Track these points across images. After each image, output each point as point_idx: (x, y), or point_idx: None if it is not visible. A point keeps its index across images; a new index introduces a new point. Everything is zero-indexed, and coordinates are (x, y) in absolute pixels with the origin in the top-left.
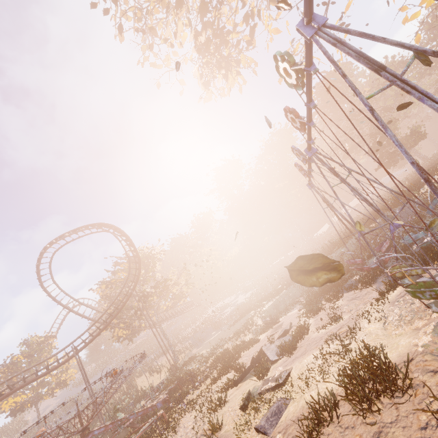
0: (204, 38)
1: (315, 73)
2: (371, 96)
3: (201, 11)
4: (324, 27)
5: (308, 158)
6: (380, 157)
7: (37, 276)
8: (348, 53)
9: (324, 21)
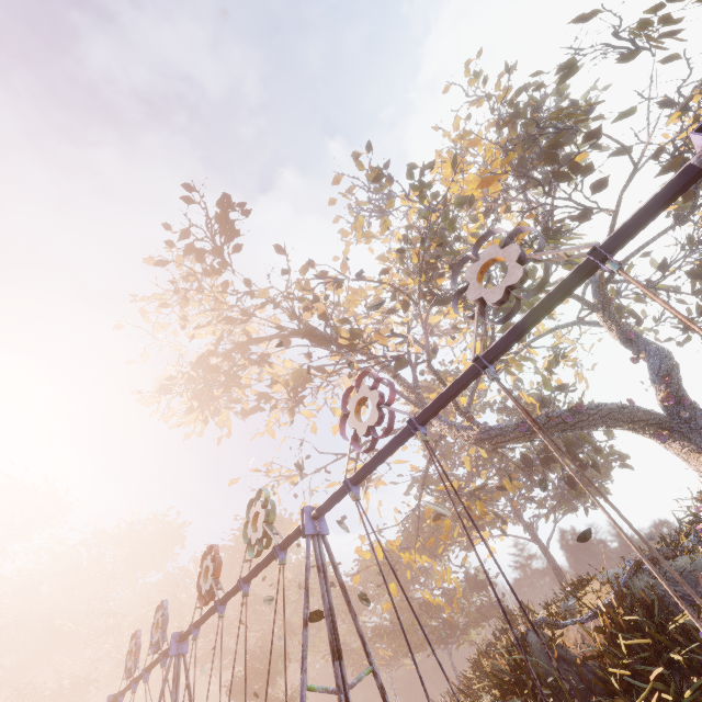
0: (216, 361)
1: (280, 563)
2: (313, 689)
3: (238, 346)
4: (323, 537)
5: (165, 650)
6: None
7: None
8: (324, 594)
9: (326, 533)
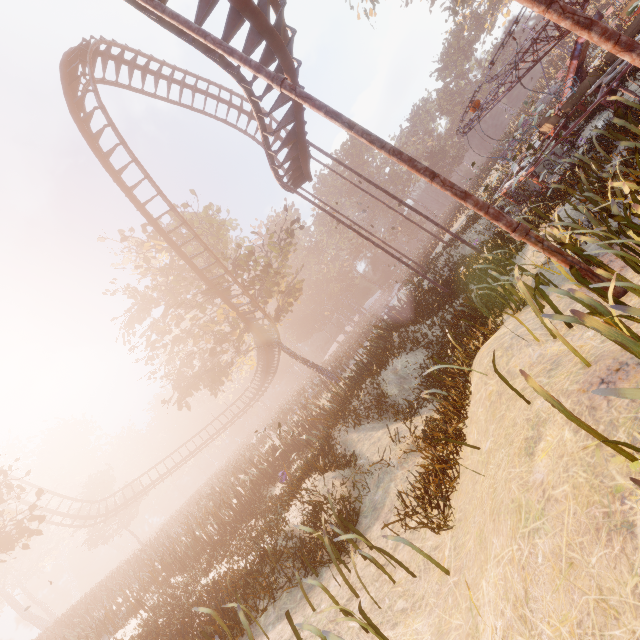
0: None
1: None
2: None
3: None
4: None
5: None
6: (441, 169)
7: (63, 81)
8: None
9: None
